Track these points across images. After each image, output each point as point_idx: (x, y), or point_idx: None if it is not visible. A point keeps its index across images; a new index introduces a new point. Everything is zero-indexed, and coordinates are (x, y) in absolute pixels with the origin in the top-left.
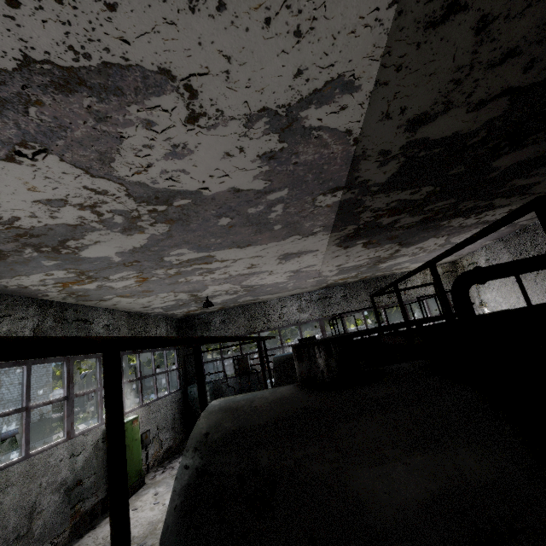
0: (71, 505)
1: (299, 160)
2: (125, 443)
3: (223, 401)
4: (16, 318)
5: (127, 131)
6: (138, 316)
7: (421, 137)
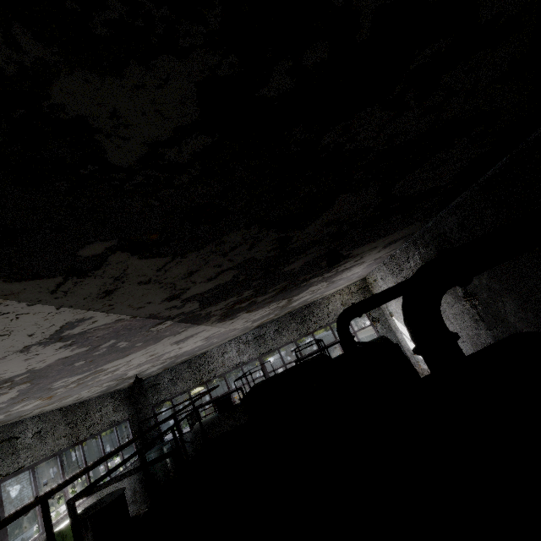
0: None
1: (99, 335)
2: None
3: None
4: None
5: None
6: (76, 406)
7: (190, 296)
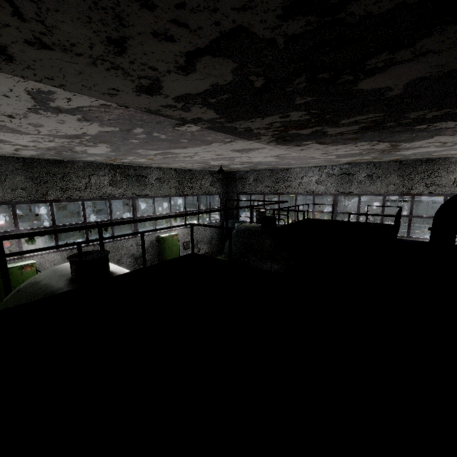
0: (138, 265)
1: (109, 118)
2: (167, 245)
3: (67, 264)
4: (99, 176)
5: (1, 124)
6: (185, 171)
7: (179, 94)
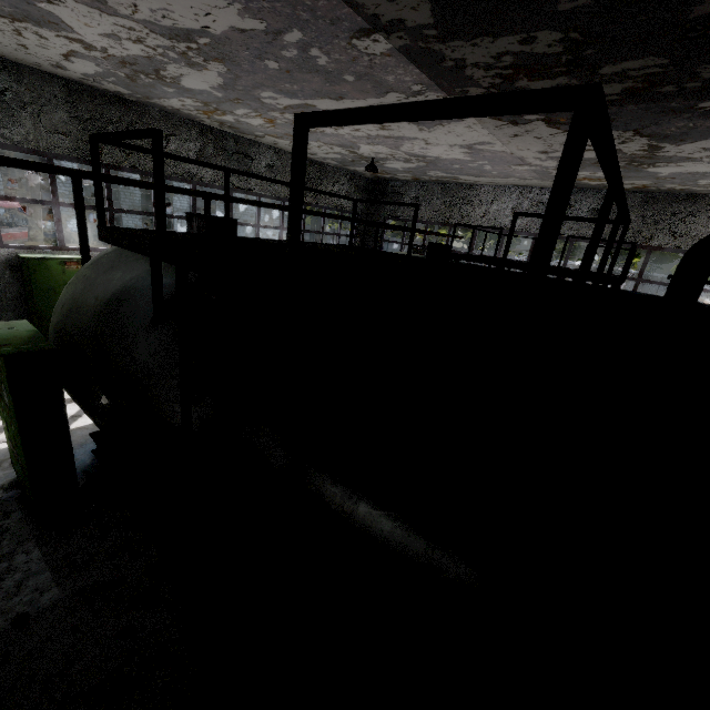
0: None
1: None
2: None
3: None
4: (181, 139)
5: None
6: (311, 163)
7: None
